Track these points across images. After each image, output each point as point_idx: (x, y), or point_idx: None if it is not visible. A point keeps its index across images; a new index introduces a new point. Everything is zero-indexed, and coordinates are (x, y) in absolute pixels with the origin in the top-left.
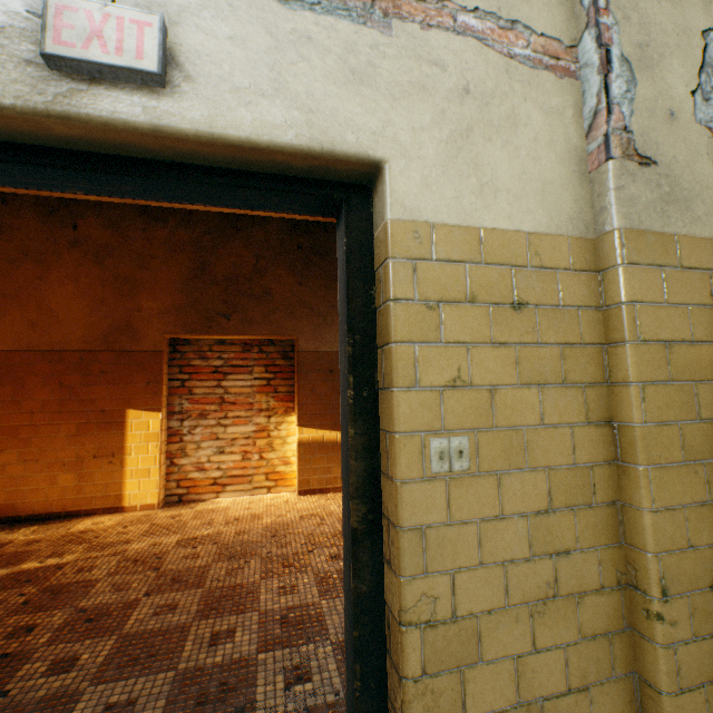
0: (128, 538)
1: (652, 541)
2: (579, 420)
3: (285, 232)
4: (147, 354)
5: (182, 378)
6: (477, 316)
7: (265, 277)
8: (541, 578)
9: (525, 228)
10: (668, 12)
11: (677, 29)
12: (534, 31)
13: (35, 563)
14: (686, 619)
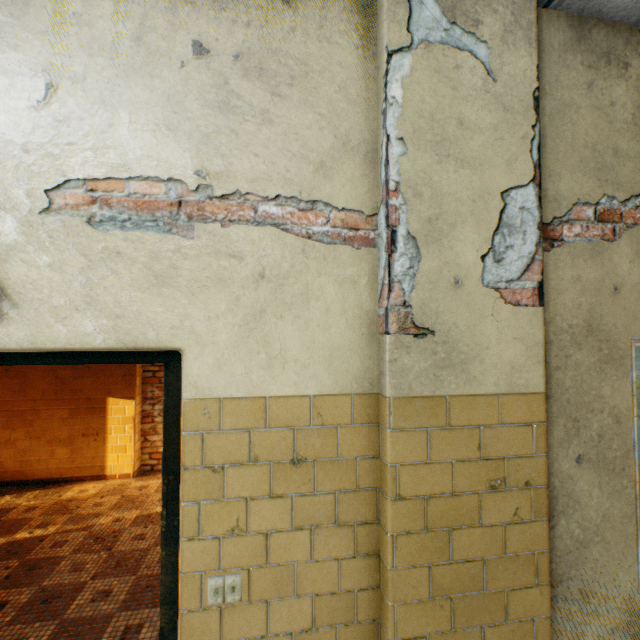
0: (100, 511)
1: None
2: (348, 553)
3: None
4: None
5: (153, 369)
6: (258, 474)
7: None
8: None
9: (310, 393)
10: (466, 179)
11: (474, 194)
12: (334, 208)
13: (26, 533)
14: None
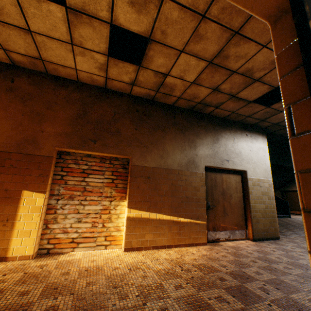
0: (3, 287)
1: None
2: None
3: (131, 102)
4: (43, 157)
5: (62, 174)
6: None
7: (118, 123)
8: None
9: None
10: None
11: None
12: None
13: None
14: None
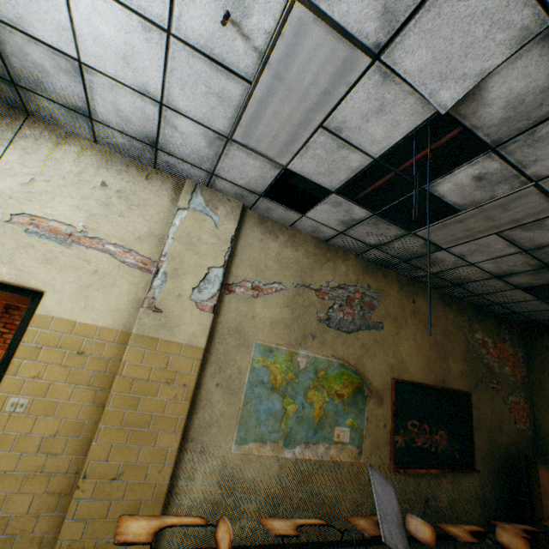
0: None
1: (90, 455)
2: (90, 402)
3: None
4: None
5: (3, 330)
6: (59, 354)
7: None
8: (39, 463)
9: (99, 324)
10: (196, 259)
11: (197, 265)
12: (139, 254)
13: None
14: (92, 490)
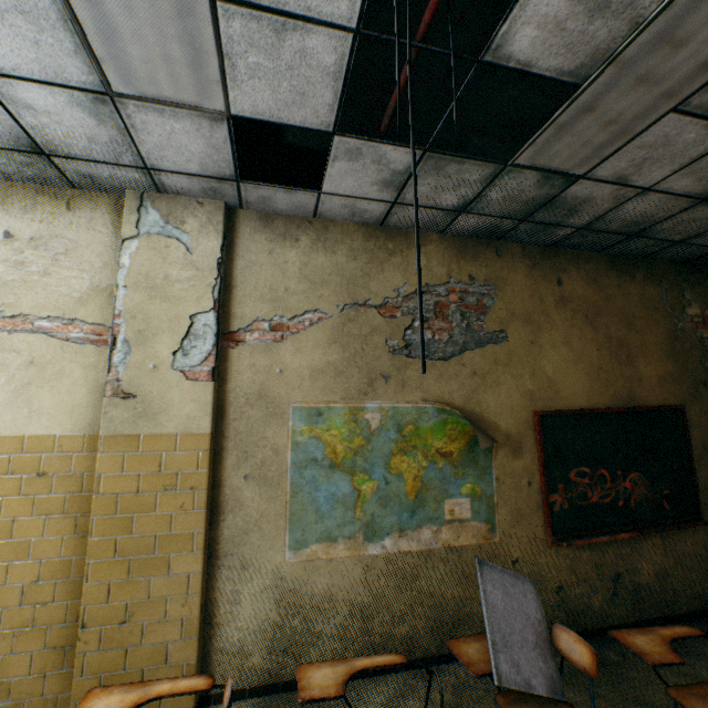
0: None
1: (84, 599)
2: (71, 533)
3: None
4: None
5: None
6: (14, 482)
7: None
8: (27, 617)
9: (56, 432)
10: (168, 308)
11: (172, 317)
12: (86, 323)
13: None
14: (98, 640)
